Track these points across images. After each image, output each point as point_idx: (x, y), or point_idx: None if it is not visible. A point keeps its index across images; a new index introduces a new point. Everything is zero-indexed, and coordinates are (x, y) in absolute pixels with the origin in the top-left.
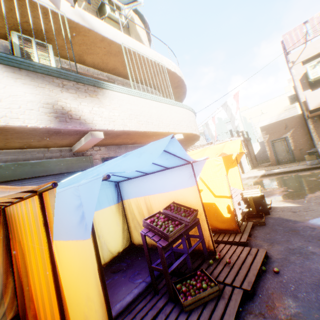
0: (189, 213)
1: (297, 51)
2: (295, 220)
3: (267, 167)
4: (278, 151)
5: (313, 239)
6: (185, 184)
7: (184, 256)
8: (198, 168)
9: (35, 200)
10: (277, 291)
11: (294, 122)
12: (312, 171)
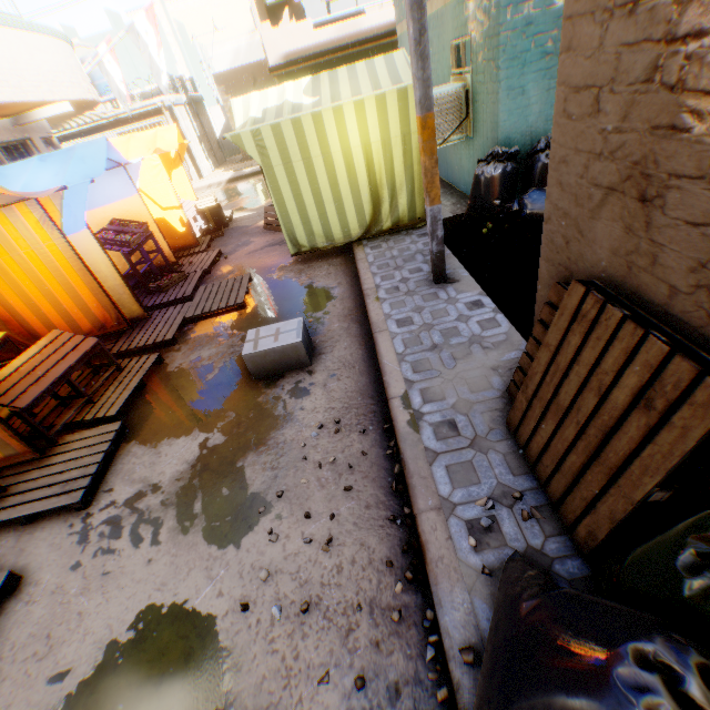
0: (140, 226)
1: None
2: (249, 225)
3: (239, 164)
4: None
5: (256, 234)
6: (123, 194)
7: (150, 264)
8: (135, 172)
9: (15, 208)
10: (226, 265)
11: (266, 74)
12: None
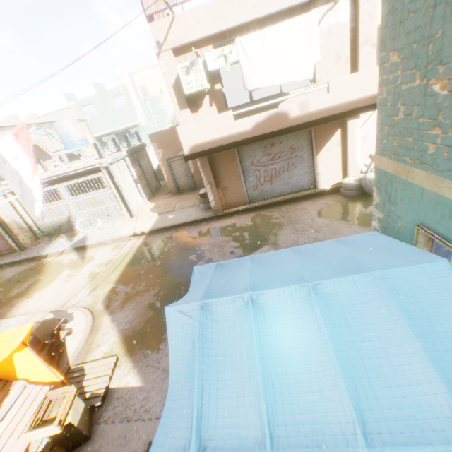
0: None
1: (164, 22)
2: None
3: (167, 198)
4: (177, 175)
5: None
6: None
7: None
8: None
9: None
10: None
11: None
12: (202, 228)
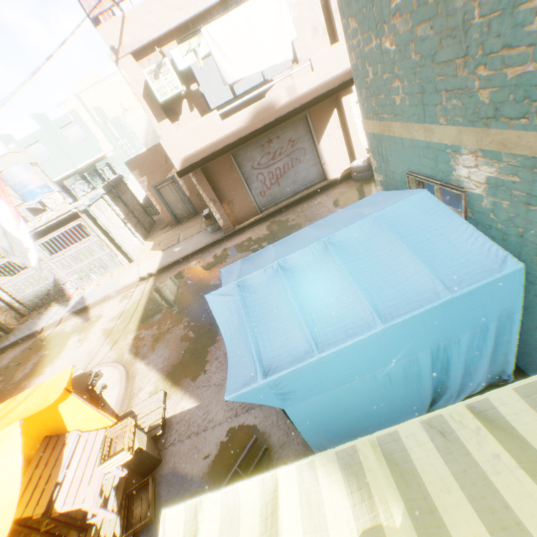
0: None
1: (114, 23)
2: (192, 476)
3: (166, 232)
4: (171, 202)
5: None
6: None
7: None
8: None
9: None
10: None
11: None
12: (216, 251)
